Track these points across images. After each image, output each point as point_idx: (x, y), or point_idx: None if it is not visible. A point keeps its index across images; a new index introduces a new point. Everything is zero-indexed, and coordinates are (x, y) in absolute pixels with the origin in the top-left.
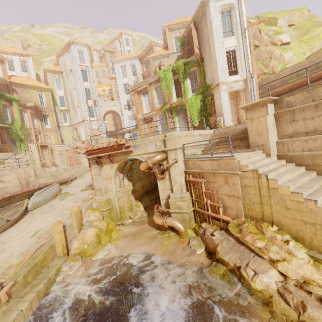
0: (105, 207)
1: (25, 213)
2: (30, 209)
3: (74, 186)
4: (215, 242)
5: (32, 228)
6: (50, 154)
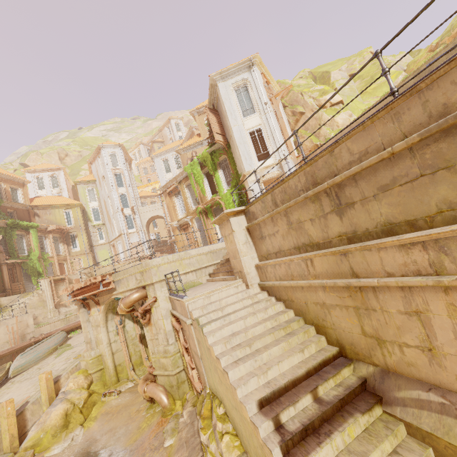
0: (94, 367)
1: (6, 381)
2: (11, 375)
3: None
4: (178, 429)
5: None
6: None
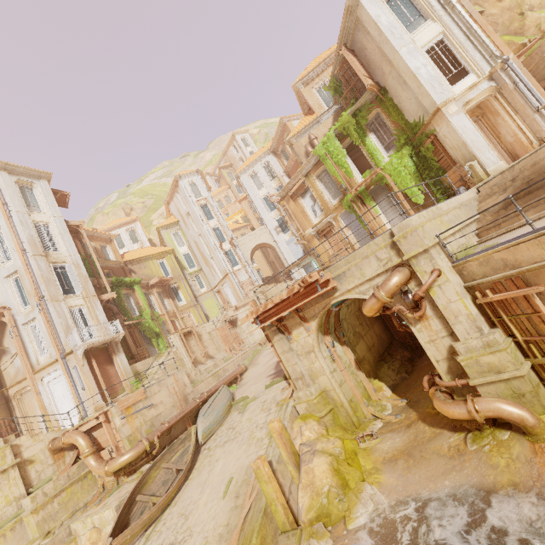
0: (322, 408)
1: (197, 450)
2: (202, 441)
3: (249, 383)
4: None
5: (217, 477)
6: (199, 342)
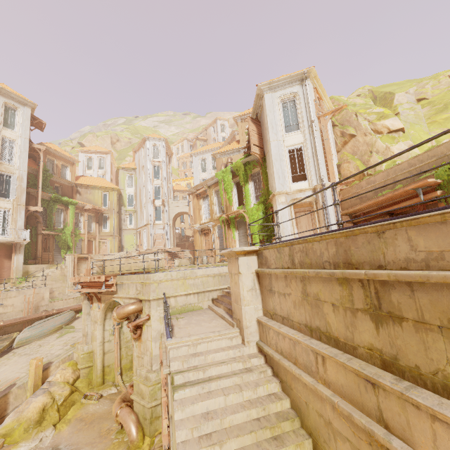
0: (84, 363)
1: (10, 350)
2: (15, 345)
3: None
4: None
5: None
6: (89, 267)
